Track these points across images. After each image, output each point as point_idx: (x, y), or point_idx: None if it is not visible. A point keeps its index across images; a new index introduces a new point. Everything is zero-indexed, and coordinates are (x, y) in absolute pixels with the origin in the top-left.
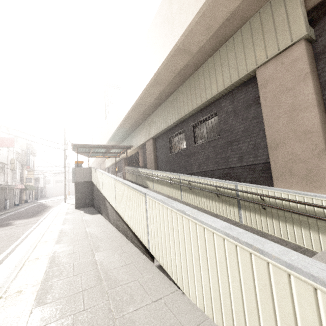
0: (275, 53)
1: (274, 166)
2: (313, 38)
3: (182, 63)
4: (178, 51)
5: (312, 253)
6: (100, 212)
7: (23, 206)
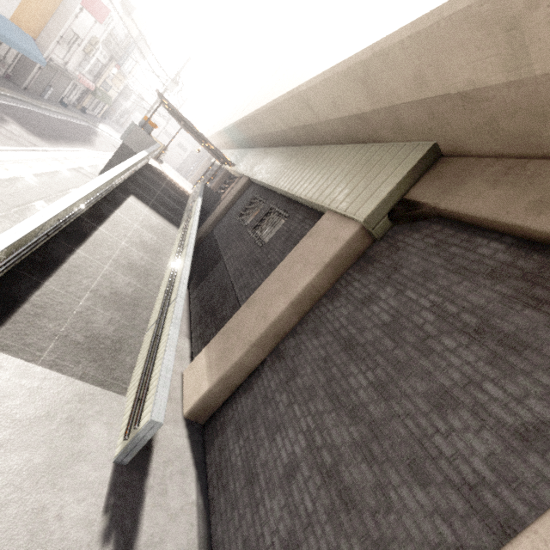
0: (342, 211)
1: (232, 320)
2: (376, 235)
3: (307, 119)
4: (301, 98)
5: (120, 393)
6: None
7: (69, 112)
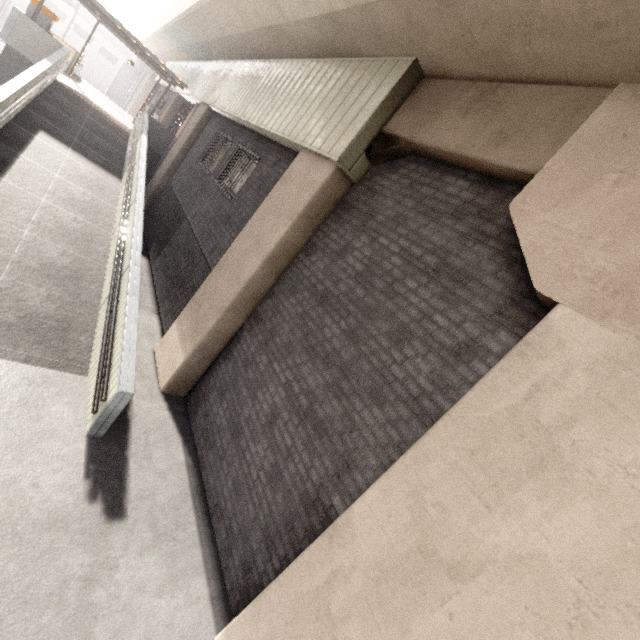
0: (317, 149)
1: (202, 287)
2: (354, 177)
3: (272, 17)
4: None
5: (79, 374)
6: None
7: None
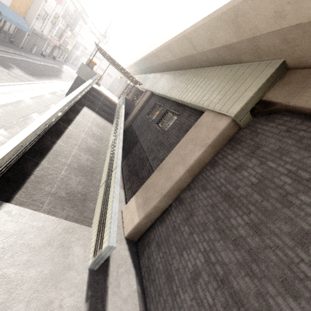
0: (218, 110)
1: (149, 179)
2: (242, 124)
3: (189, 52)
4: (186, 38)
5: (88, 225)
6: None
7: (46, 60)
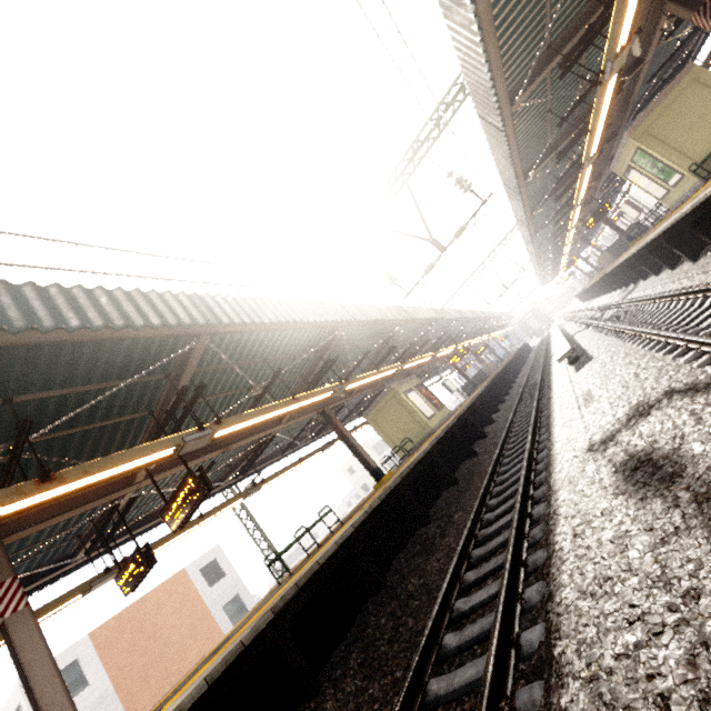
0: None
1: None
2: None
3: None
4: None
5: None
6: None
7: None
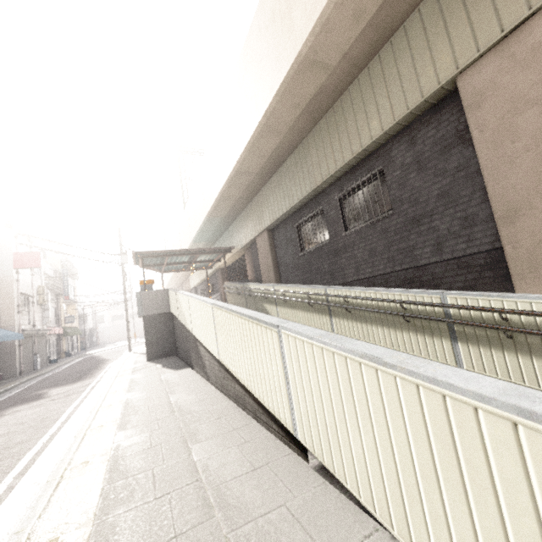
0: (496, 38)
1: (512, 254)
2: None
3: (312, 89)
4: (304, 66)
5: None
6: (190, 364)
7: (63, 362)
